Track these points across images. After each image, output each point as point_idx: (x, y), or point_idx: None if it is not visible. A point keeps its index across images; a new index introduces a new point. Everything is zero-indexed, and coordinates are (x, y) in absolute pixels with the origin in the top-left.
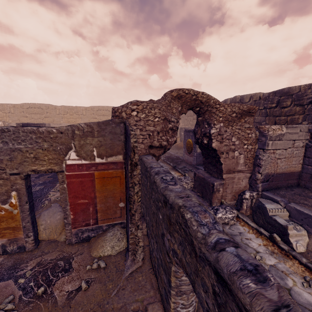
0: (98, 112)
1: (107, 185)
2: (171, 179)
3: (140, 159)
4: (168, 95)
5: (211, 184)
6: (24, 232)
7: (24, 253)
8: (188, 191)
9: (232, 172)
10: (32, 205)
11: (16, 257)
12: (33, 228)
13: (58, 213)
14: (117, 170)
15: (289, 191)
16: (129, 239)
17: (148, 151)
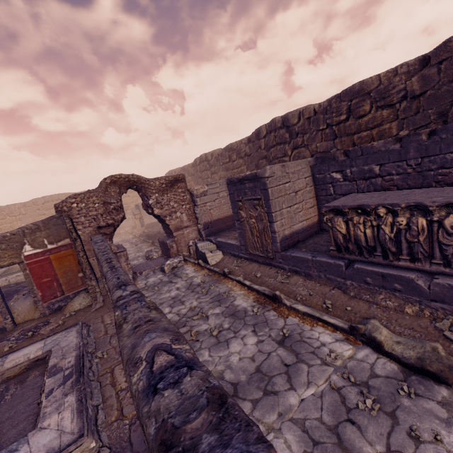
0: (46, 206)
1: (63, 263)
2: (101, 241)
3: (91, 239)
4: (103, 183)
5: (166, 243)
6: (2, 316)
7: (7, 332)
8: (106, 243)
9: (180, 229)
10: (3, 295)
11: (1, 335)
12: (9, 312)
13: (27, 300)
14: (68, 250)
15: (226, 231)
16: (89, 290)
17: (98, 232)
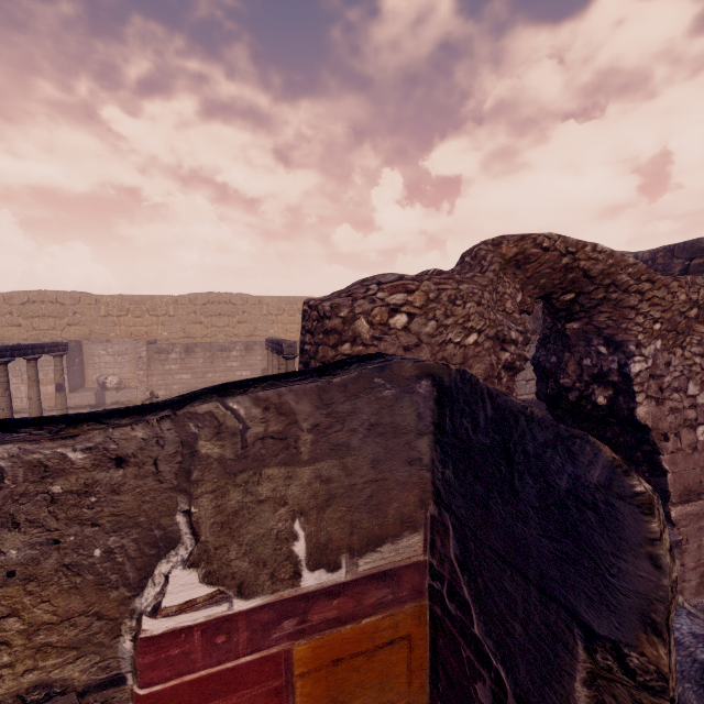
0: (207, 309)
1: (346, 697)
2: None
3: None
4: (492, 256)
5: None
6: None
7: None
8: None
9: (694, 496)
10: None
11: None
12: None
13: None
14: (395, 609)
15: None
16: None
17: None
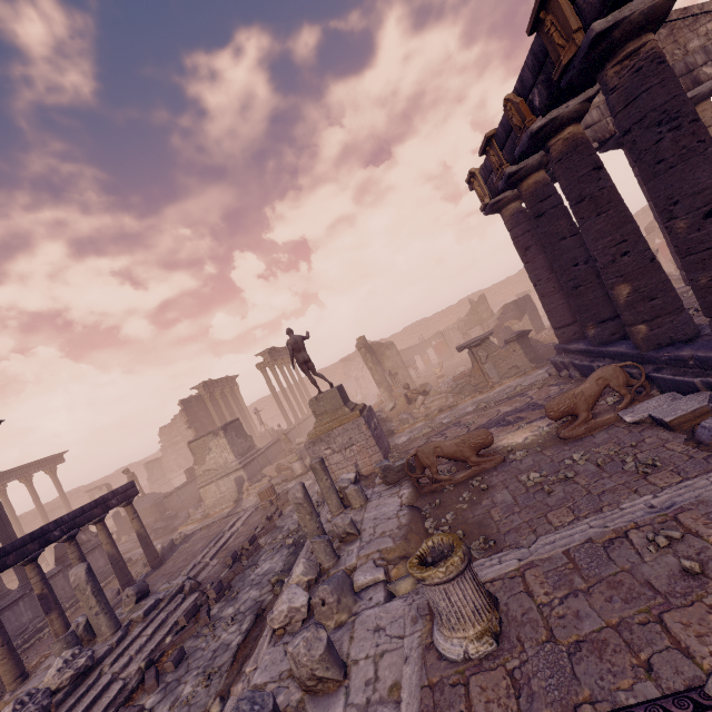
0: None
1: None
2: None
3: None
4: None
5: None
6: None
7: None
8: None
9: None
10: None
11: None
12: None
13: None
14: None
15: None
16: None
17: None
